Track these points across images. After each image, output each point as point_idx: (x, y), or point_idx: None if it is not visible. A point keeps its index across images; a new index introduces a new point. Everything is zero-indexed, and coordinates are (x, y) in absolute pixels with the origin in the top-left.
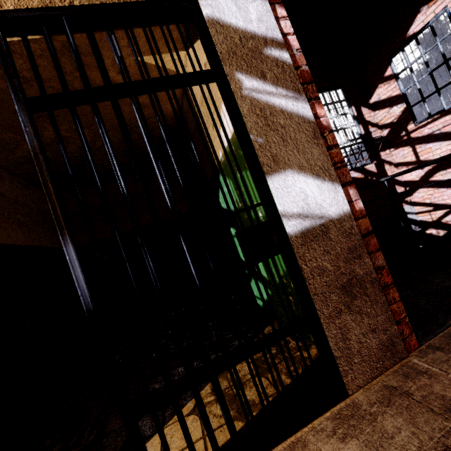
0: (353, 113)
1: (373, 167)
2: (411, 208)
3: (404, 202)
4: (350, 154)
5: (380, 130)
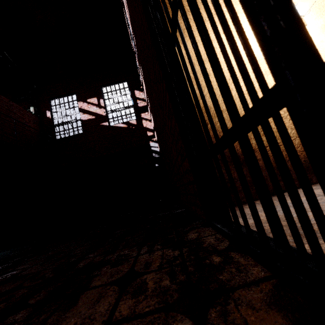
0: (130, 93)
1: (135, 121)
2: (155, 144)
3: (151, 141)
4: (123, 115)
5: (144, 102)
